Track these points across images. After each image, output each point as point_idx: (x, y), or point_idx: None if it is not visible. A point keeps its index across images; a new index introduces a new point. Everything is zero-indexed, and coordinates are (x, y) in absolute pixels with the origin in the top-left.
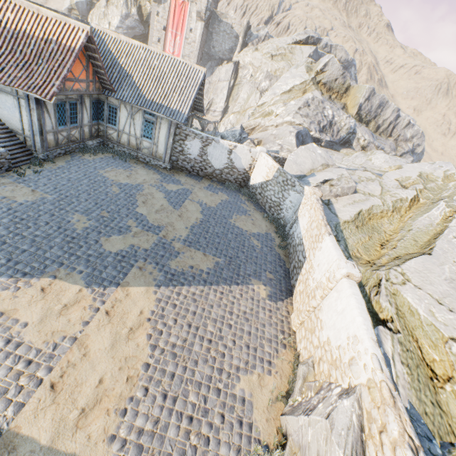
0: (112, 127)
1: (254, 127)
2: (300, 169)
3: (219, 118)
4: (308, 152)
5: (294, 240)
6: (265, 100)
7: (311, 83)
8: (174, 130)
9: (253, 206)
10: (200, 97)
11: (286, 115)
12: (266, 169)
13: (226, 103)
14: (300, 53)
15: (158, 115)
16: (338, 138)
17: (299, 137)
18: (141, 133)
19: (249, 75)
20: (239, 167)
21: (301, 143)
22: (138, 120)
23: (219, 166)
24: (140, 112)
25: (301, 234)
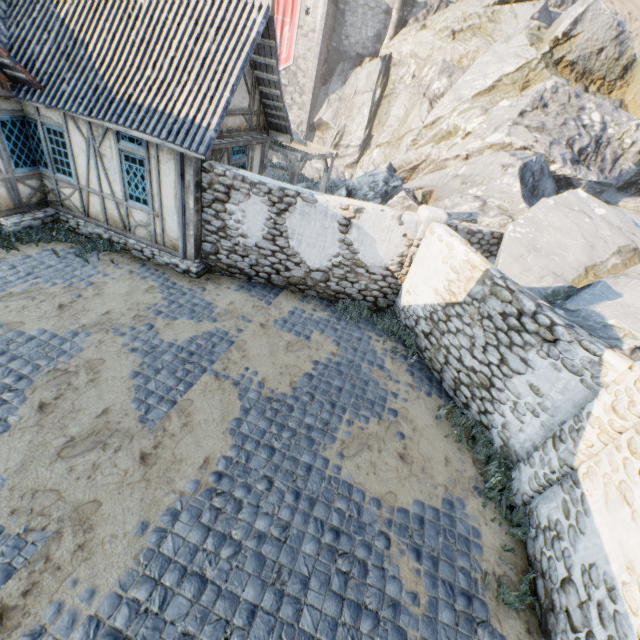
0: (66, 181)
1: (416, 166)
2: (551, 268)
3: (354, 158)
4: (570, 215)
5: (573, 592)
6: (439, 114)
7: (542, 65)
8: (195, 177)
9: (406, 376)
10: (274, 93)
11: (489, 130)
12: (445, 271)
13: (367, 131)
14: (511, 17)
15: (142, 137)
16: (616, 175)
17: (526, 178)
18: (123, 190)
19: (410, 75)
20: (372, 263)
21: (530, 191)
22: (110, 157)
23: (319, 261)
24: (110, 135)
25: (629, 619)
